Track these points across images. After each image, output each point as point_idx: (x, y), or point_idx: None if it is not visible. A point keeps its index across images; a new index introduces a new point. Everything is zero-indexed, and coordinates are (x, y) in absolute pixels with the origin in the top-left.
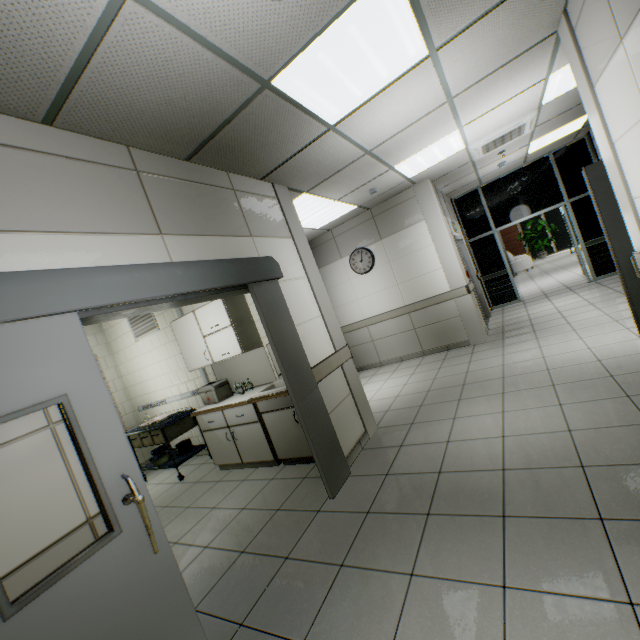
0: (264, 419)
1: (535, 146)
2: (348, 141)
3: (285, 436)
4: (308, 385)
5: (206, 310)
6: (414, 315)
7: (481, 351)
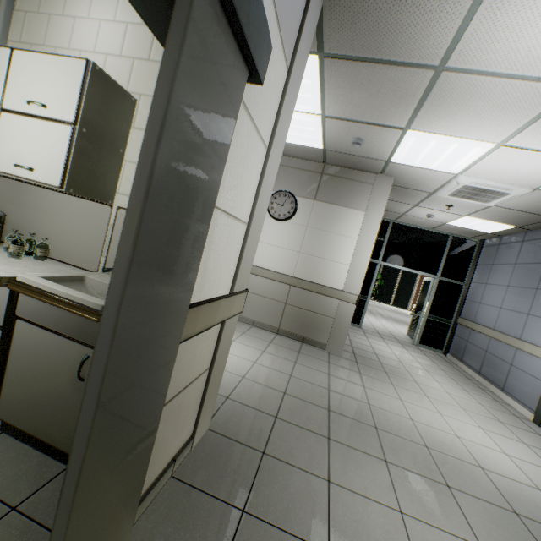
0: (15, 331)
1: (460, 221)
2: (469, 5)
3: (37, 386)
4: (159, 348)
5: (40, 63)
6: (294, 290)
7: (339, 366)
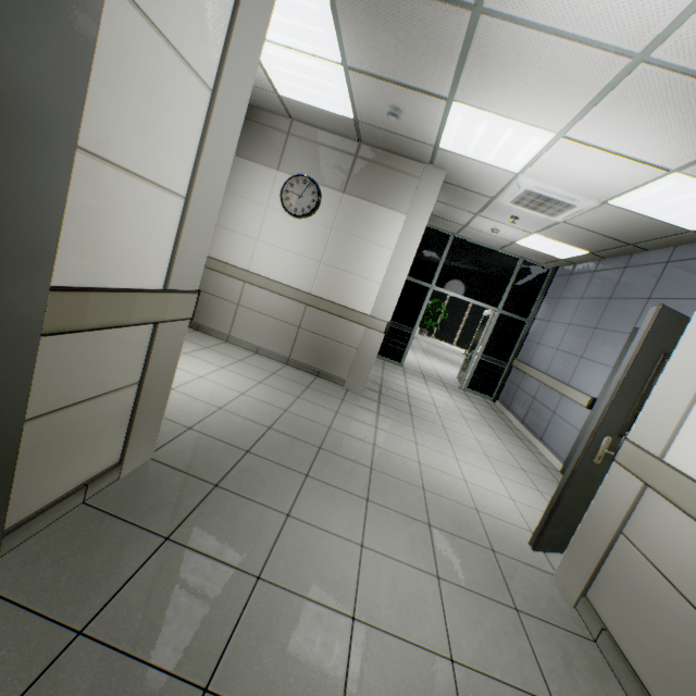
0: None
1: (529, 241)
2: None
3: None
4: None
5: None
6: (311, 312)
7: (354, 405)
